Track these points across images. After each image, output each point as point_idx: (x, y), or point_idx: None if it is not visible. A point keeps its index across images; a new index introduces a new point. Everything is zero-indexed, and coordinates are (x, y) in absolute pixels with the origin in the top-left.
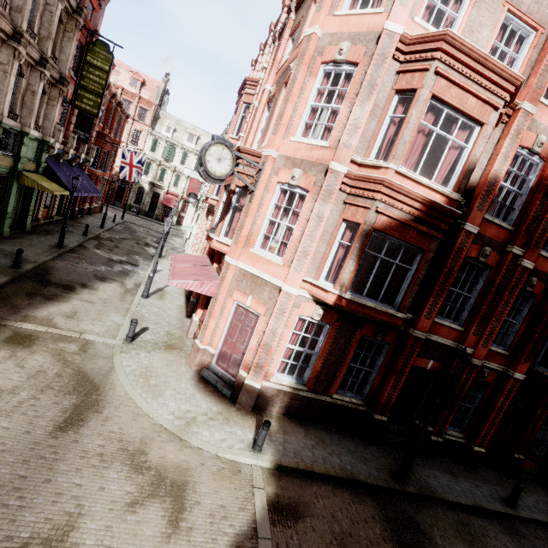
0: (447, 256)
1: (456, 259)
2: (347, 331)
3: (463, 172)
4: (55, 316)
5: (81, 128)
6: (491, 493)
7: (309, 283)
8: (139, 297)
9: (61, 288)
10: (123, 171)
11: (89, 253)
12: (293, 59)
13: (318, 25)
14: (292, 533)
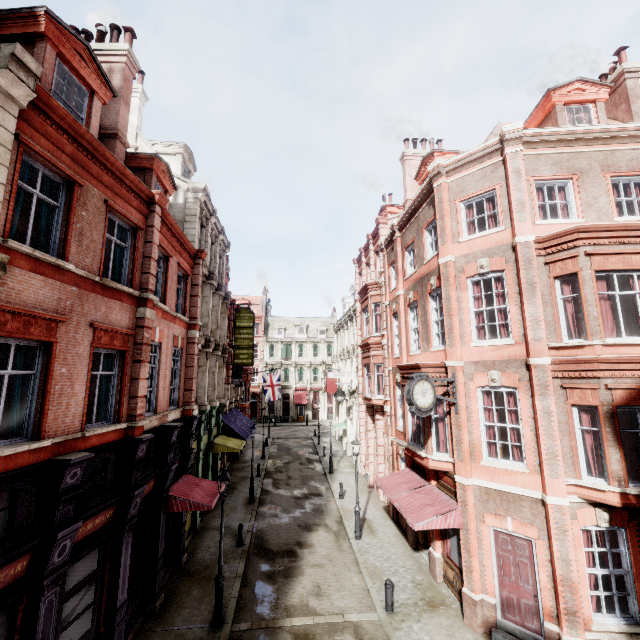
0: None
1: None
2: None
3: None
4: (306, 598)
5: (236, 376)
6: None
7: (572, 485)
8: (354, 540)
9: (286, 557)
10: (267, 394)
11: (275, 497)
12: (426, 273)
13: (450, 254)
14: None
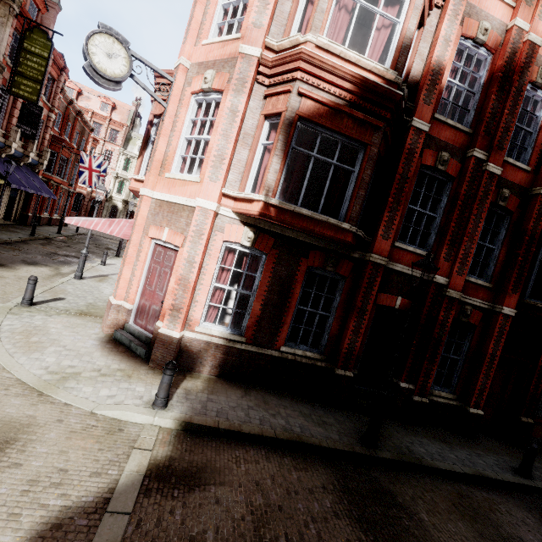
0: (398, 161)
1: (409, 164)
2: (288, 262)
3: (398, 48)
4: None
5: (27, 124)
6: (498, 463)
7: (233, 200)
8: (71, 278)
9: None
10: (82, 176)
11: (29, 246)
12: None
13: None
14: (175, 505)
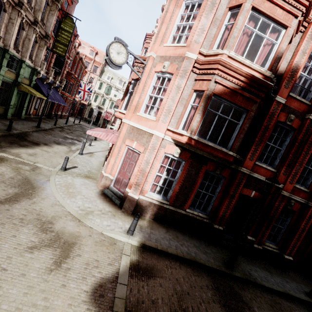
0: (264, 118)
1: (270, 120)
2: (196, 166)
3: (274, 58)
4: (22, 153)
5: (57, 66)
6: (298, 287)
7: (172, 132)
8: (77, 154)
9: (31, 143)
10: (80, 94)
11: (54, 132)
12: None
13: None
14: (144, 284)
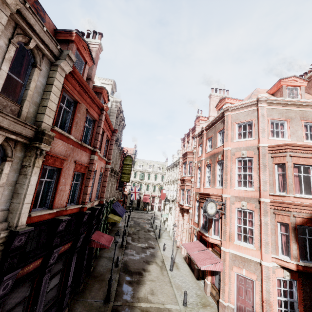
0: None
1: None
2: (308, 283)
3: None
4: (147, 295)
5: (120, 186)
6: None
7: (274, 258)
8: (169, 271)
9: (137, 275)
10: (132, 196)
11: (132, 246)
12: (216, 152)
13: (229, 146)
14: None
